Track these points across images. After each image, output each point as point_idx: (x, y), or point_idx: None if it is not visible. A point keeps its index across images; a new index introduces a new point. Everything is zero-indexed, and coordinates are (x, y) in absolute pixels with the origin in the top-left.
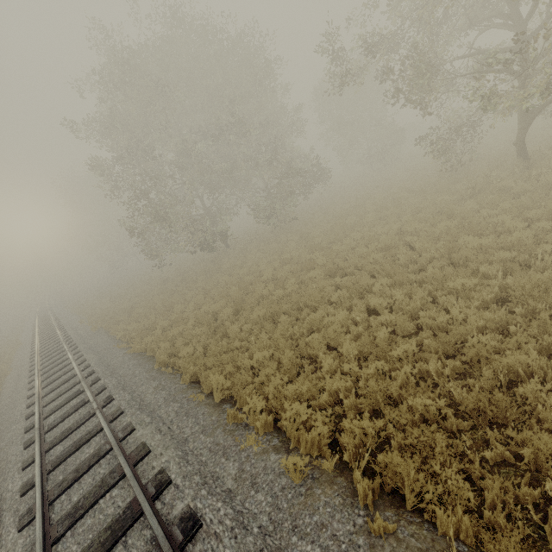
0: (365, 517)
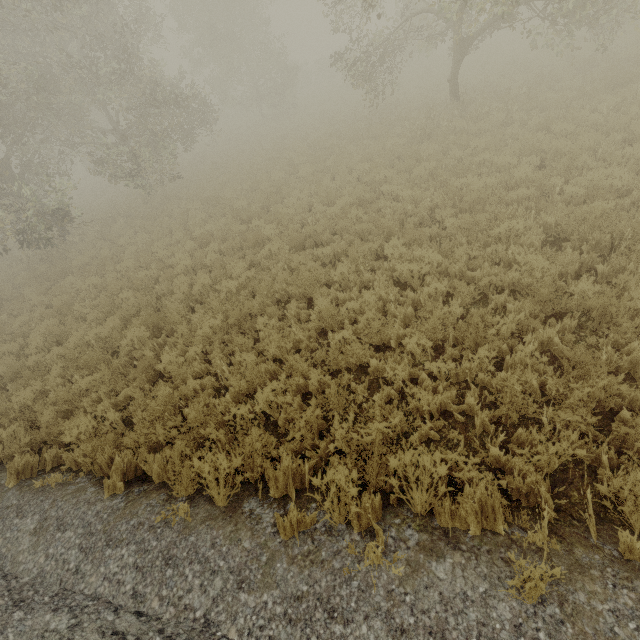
0: None
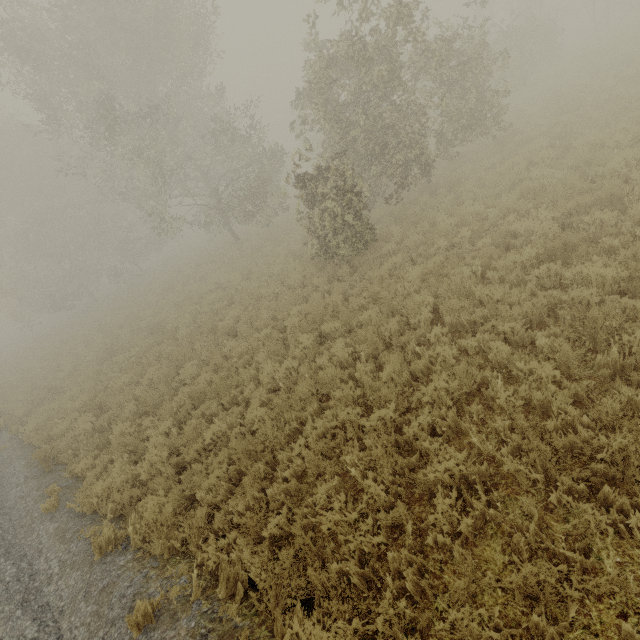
0: None
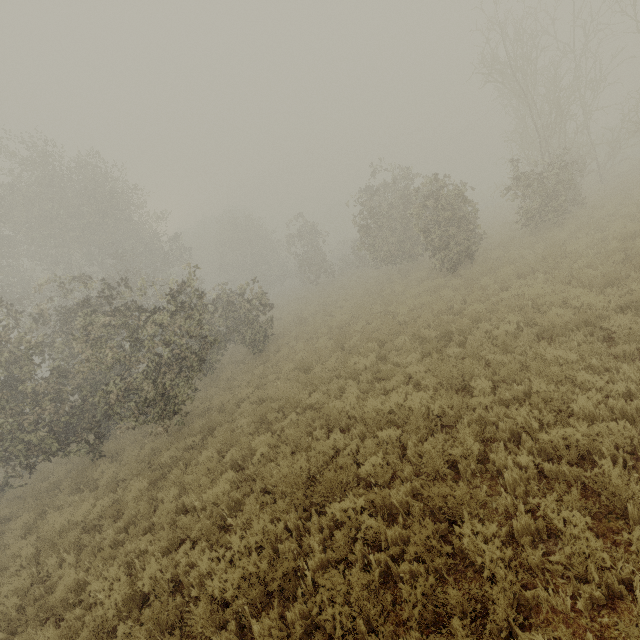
0: None
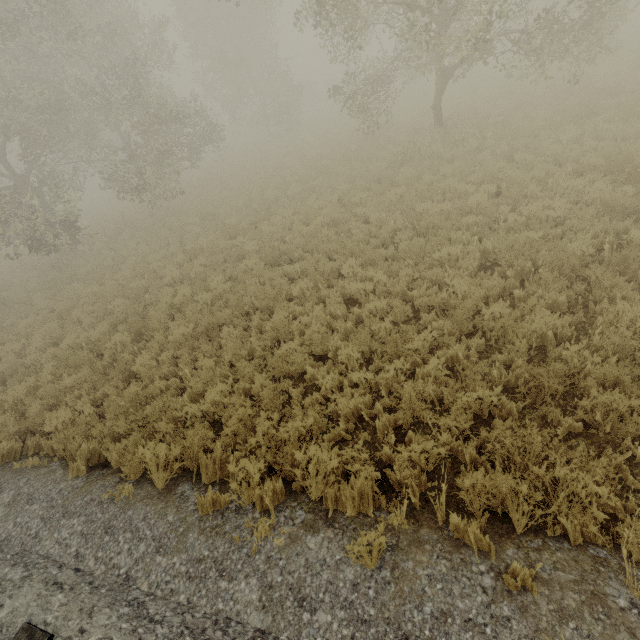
0: (491, 573)
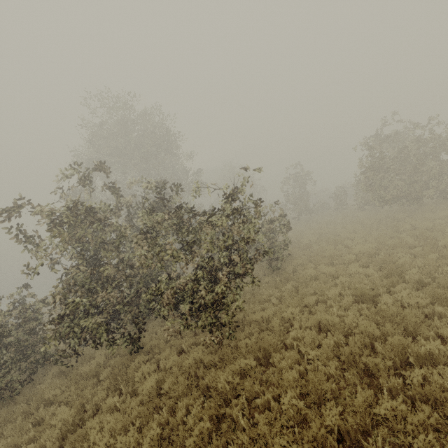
0: None
